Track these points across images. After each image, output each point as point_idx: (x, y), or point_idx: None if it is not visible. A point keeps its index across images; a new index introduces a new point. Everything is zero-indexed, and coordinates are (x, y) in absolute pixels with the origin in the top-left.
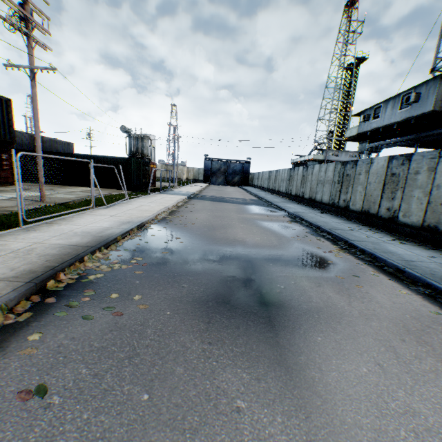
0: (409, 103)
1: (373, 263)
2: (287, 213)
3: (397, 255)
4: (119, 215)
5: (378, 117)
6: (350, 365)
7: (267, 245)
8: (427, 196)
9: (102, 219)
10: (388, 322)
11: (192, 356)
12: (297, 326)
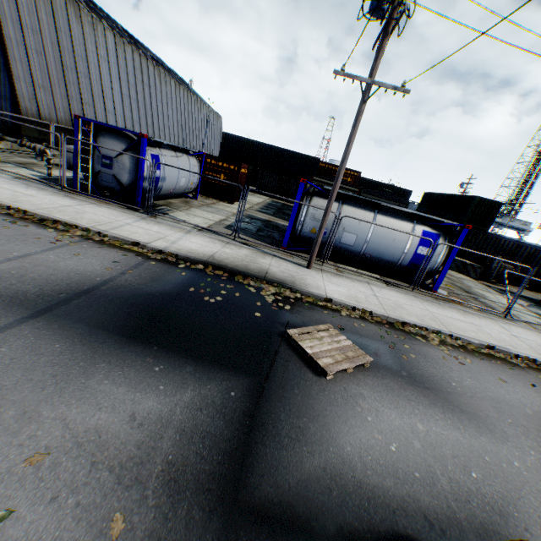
0: None
1: None
2: None
3: None
4: None
5: None
6: None
7: None
8: None
9: None
10: None
11: None
12: None
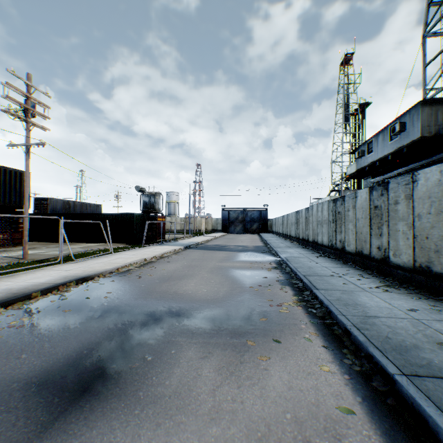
0: (396, 133)
1: (325, 320)
2: (279, 259)
3: (361, 309)
4: (76, 269)
5: (372, 151)
6: None
7: (205, 298)
8: (411, 229)
9: (52, 274)
10: (241, 428)
11: None
12: (83, 429)
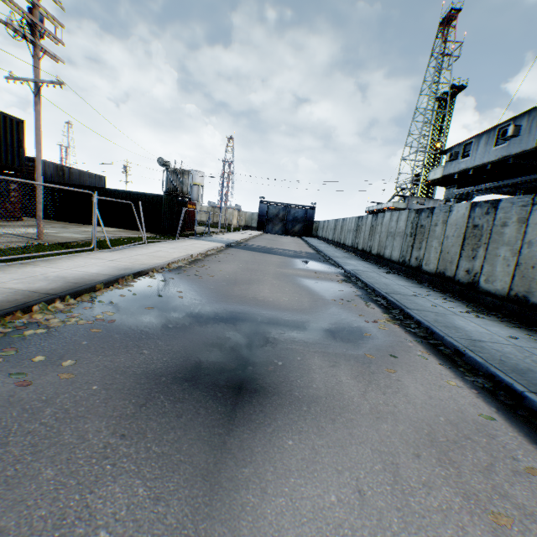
0: (506, 138)
1: (428, 340)
2: (343, 271)
3: (463, 332)
4: (120, 260)
5: (468, 156)
6: (314, 489)
7: (293, 308)
8: (516, 256)
9: (95, 263)
10: (408, 426)
11: (83, 452)
12: (267, 420)
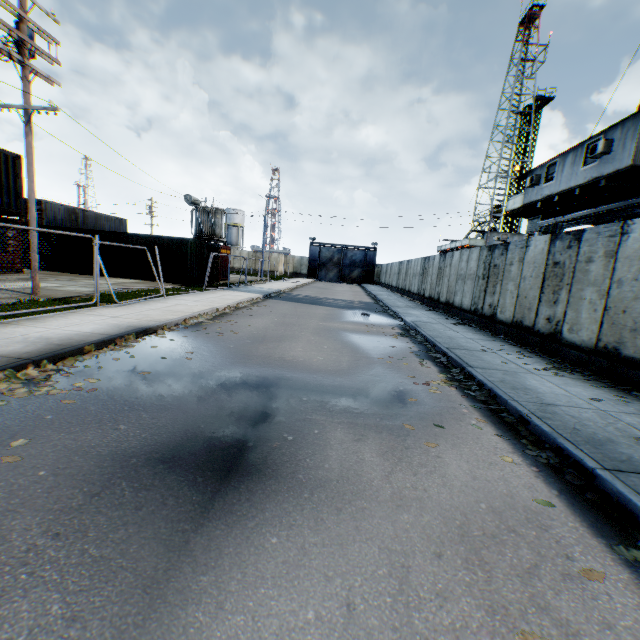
0: (596, 155)
1: (489, 405)
2: (403, 323)
3: (534, 394)
4: (125, 317)
5: (552, 179)
6: (288, 602)
7: (326, 369)
8: (604, 298)
9: (94, 320)
10: (436, 516)
11: None
12: (252, 512)
